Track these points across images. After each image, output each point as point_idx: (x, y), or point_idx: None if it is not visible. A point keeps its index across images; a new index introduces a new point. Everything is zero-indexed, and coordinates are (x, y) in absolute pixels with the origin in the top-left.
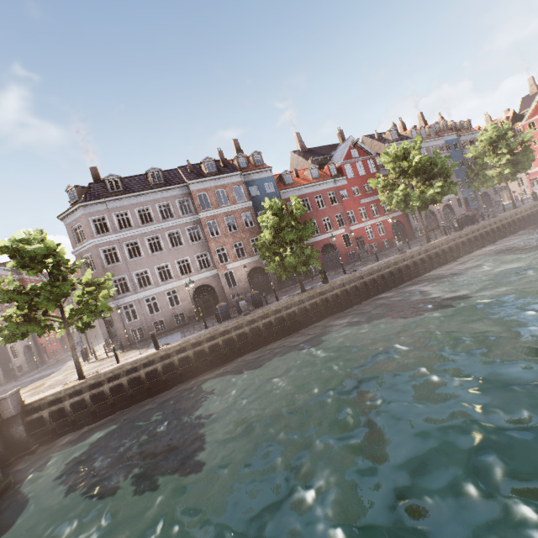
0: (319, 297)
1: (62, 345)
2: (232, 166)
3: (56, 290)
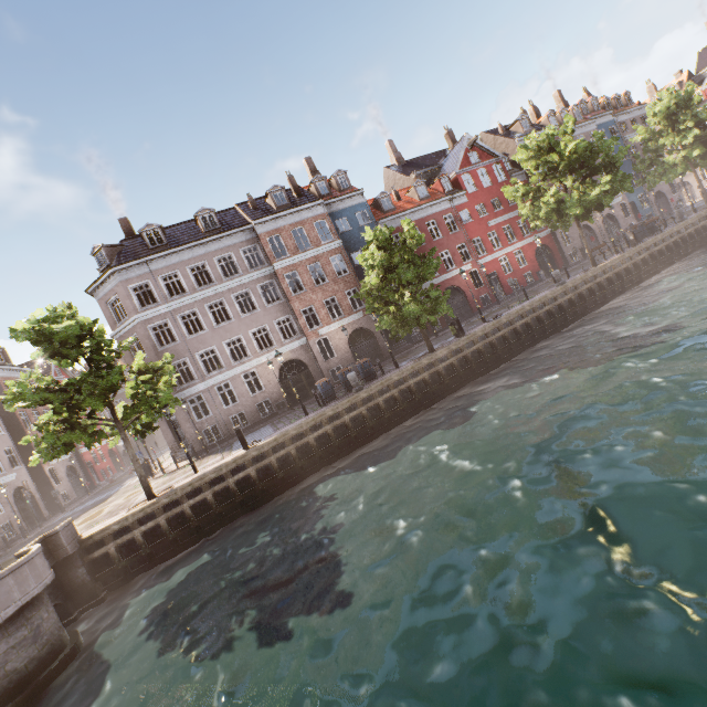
0: (454, 356)
1: (114, 461)
2: (309, 195)
3: (102, 381)
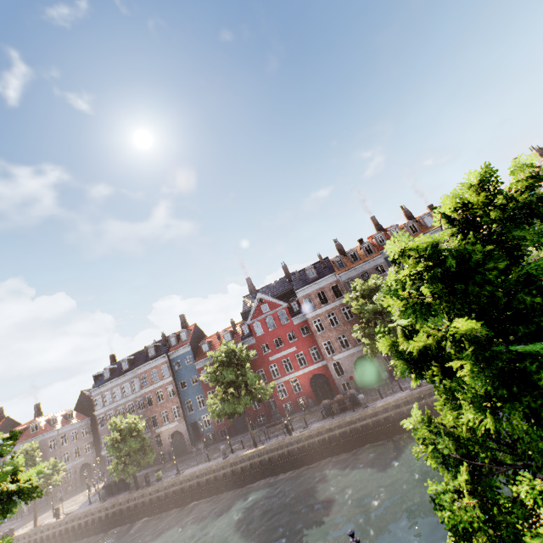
0: (135, 500)
1: None
2: (168, 345)
3: None
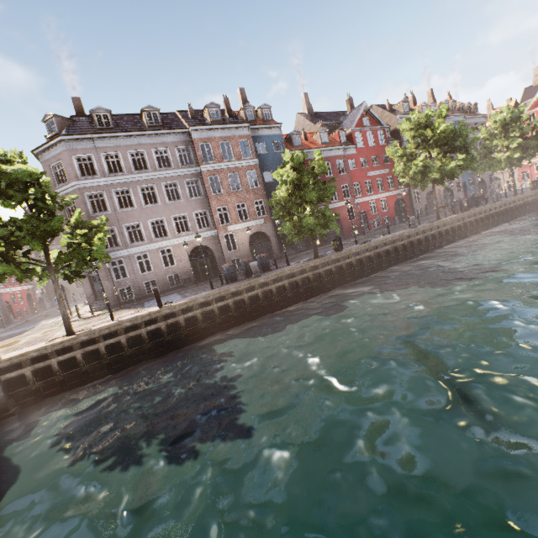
0: (333, 264)
1: (30, 305)
2: (238, 118)
3: (43, 225)
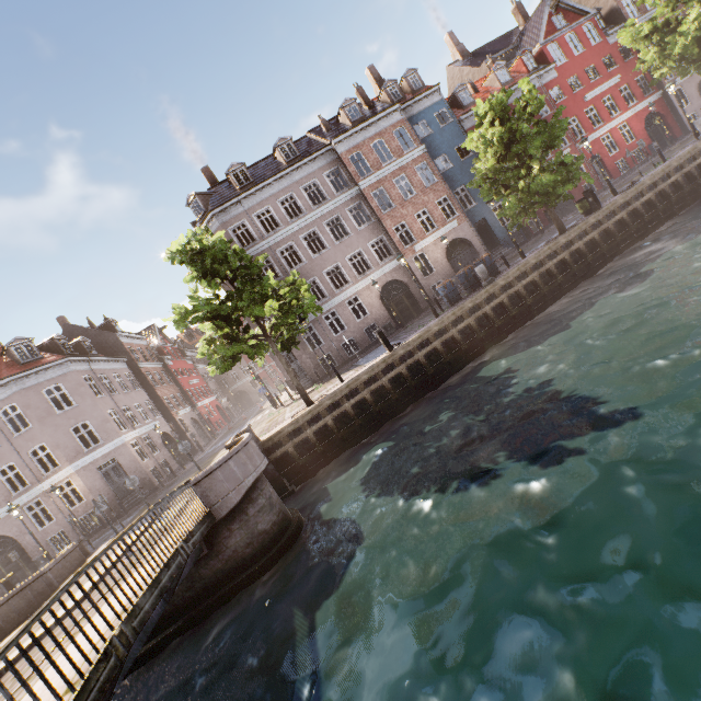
0: (594, 230)
1: (222, 416)
2: (381, 104)
3: (258, 289)
